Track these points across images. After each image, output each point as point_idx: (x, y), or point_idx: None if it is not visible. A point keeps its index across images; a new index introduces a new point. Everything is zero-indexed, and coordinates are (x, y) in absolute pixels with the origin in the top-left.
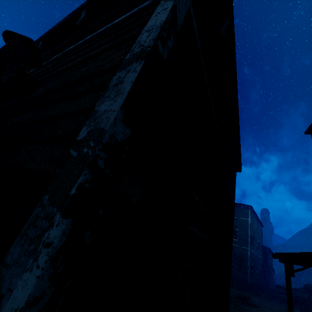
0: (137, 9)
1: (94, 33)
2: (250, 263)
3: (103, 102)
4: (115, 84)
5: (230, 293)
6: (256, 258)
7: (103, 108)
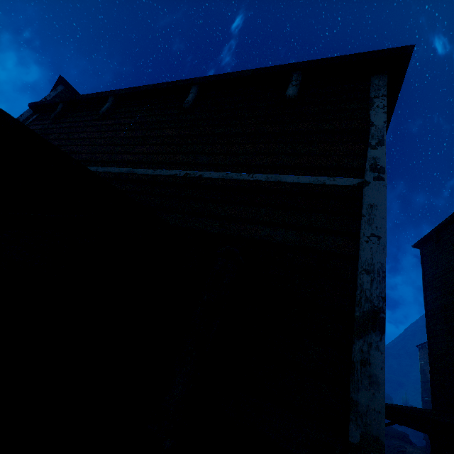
0: (316, 180)
1: (245, 174)
2: None
3: (358, 388)
4: (361, 361)
5: None
6: None
7: (363, 401)
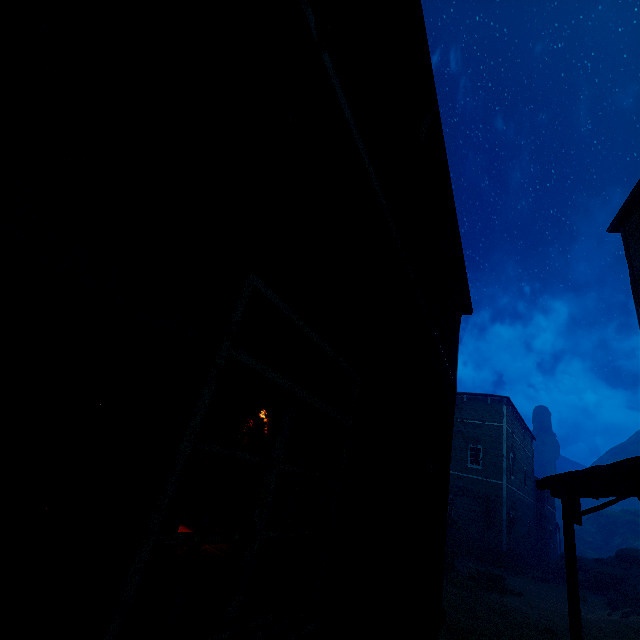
0: None
1: None
2: (508, 511)
3: None
4: None
5: (465, 571)
6: (519, 502)
7: None
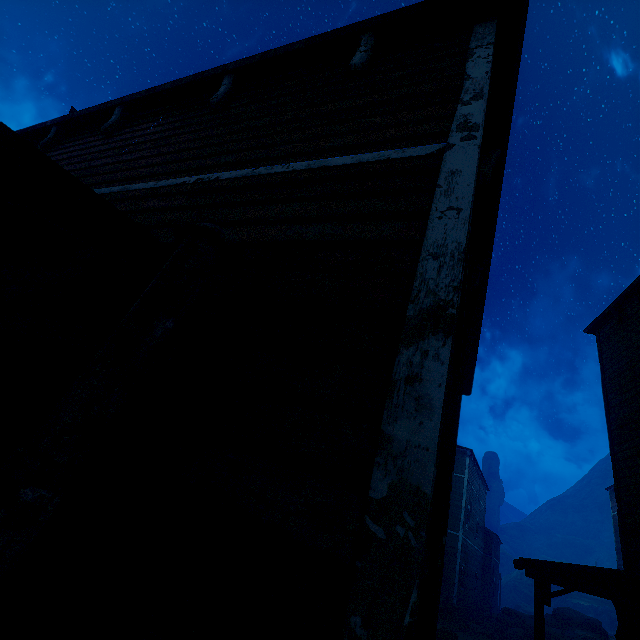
0: (378, 156)
1: (278, 166)
2: (461, 563)
3: (396, 417)
4: (407, 377)
5: None
6: (471, 553)
7: (401, 435)
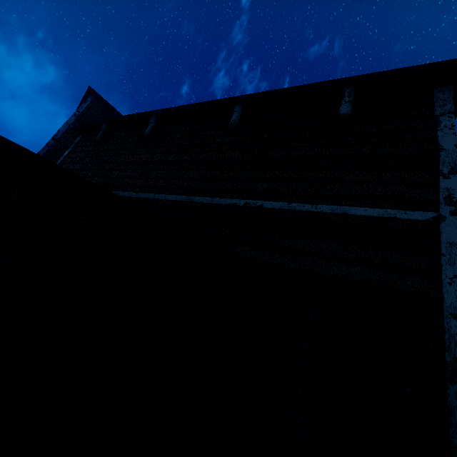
0: (386, 213)
1: (308, 205)
2: None
3: None
4: None
5: None
6: None
7: None
